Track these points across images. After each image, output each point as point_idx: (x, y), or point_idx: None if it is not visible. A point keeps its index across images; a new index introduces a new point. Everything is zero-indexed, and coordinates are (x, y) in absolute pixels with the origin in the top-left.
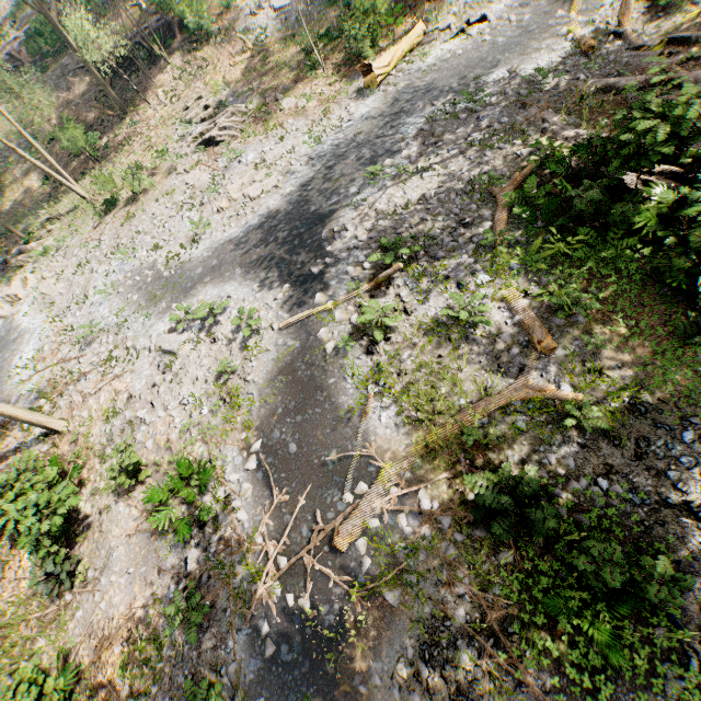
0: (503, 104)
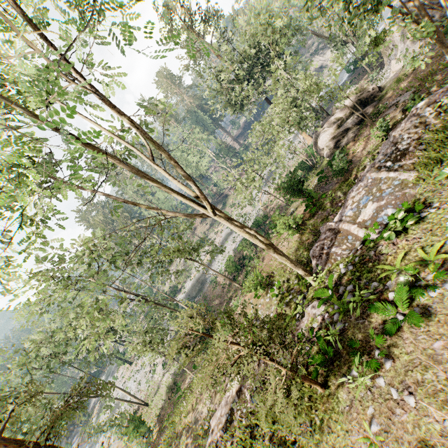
0: None
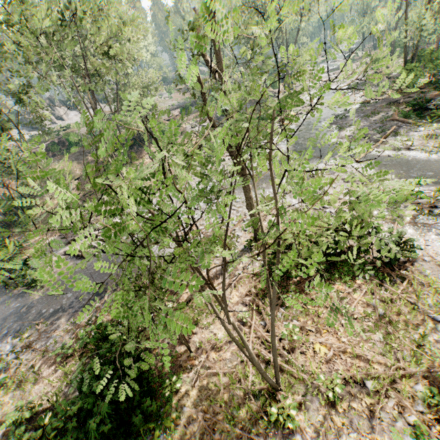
0: (355, 113)
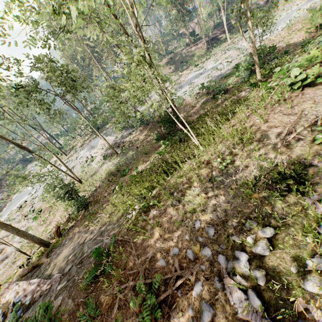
0: None
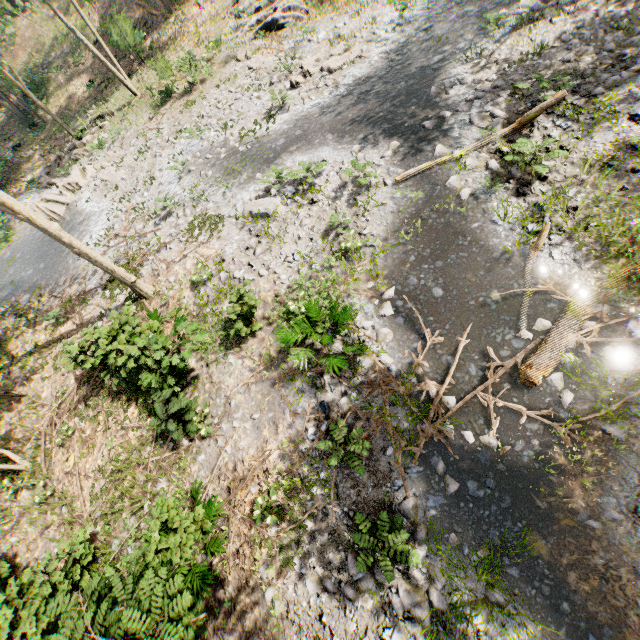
0: None
